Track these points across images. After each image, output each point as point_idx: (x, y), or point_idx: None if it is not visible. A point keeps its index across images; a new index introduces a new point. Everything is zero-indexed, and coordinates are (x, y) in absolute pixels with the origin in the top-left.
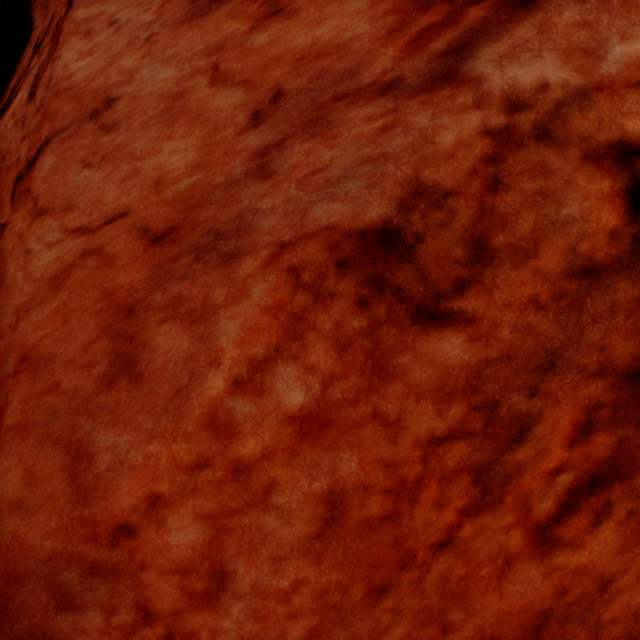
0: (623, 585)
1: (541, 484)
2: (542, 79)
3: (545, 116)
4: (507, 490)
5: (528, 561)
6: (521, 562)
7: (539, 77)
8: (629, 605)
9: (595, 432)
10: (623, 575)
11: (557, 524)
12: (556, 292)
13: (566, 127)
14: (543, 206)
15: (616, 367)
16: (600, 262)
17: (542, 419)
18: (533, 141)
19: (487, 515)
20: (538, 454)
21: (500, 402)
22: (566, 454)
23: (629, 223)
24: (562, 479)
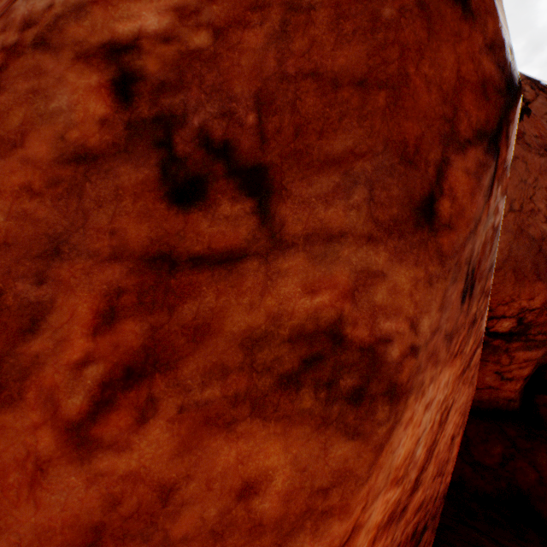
0: (192, 495)
1: (68, 378)
2: (52, 1)
3: (46, 28)
4: (28, 385)
5: (66, 466)
6: (58, 467)
7: (51, 0)
8: (204, 519)
9: (122, 320)
10: (189, 482)
11: (95, 423)
12: (52, 179)
13: (64, 35)
14: (35, 102)
15: (134, 251)
16: (96, 148)
17: (57, 307)
18: (32, 49)
19: (8, 413)
20: (59, 345)
21: (6, 291)
22: (92, 344)
23: (121, 111)
24: (92, 372)
